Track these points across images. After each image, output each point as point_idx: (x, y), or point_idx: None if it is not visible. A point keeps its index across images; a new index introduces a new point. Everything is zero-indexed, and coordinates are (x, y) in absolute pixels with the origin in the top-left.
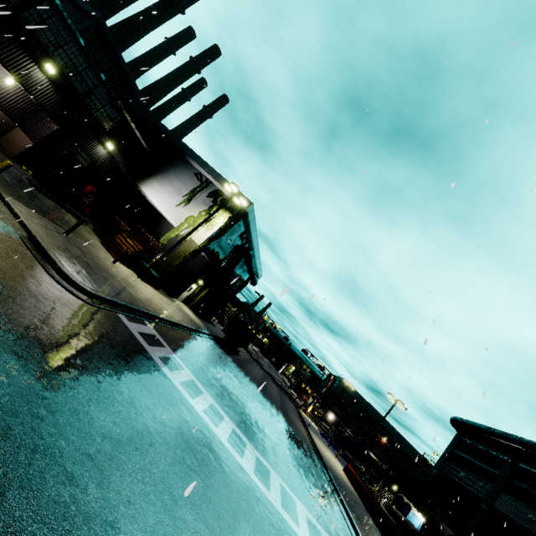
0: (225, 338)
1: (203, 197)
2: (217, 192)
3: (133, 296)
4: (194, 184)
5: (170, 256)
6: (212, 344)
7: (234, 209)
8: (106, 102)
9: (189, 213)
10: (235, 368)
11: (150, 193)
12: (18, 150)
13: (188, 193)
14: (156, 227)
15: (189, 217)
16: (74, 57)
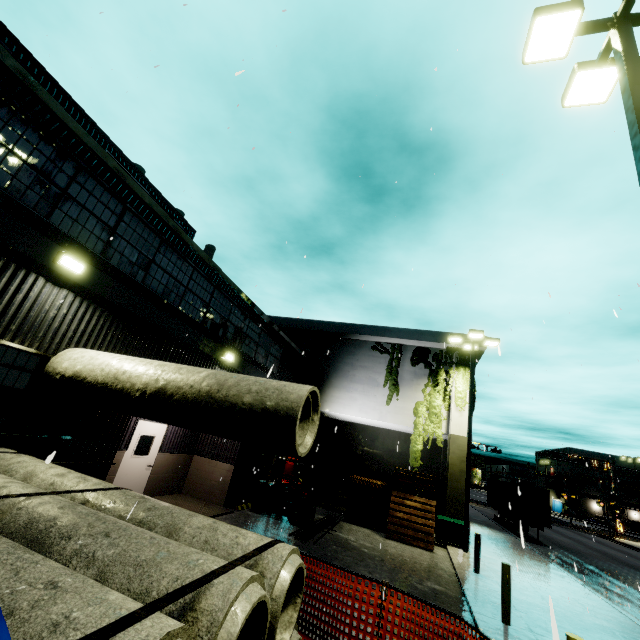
0: (484, 515)
1: (407, 370)
2: (418, 352)
3: (630, 635)
4: (383, 361)
5: (448, 480)
6: (554, 557)
7: (466, 360)
8: (269, 343)
9: (411, 402)
10: (612, 571)
11: (339, 409)
12: (220, 490)
13: (386, 376)
14: (351, 442)
15: (416, 407)
16: (237, 321)
